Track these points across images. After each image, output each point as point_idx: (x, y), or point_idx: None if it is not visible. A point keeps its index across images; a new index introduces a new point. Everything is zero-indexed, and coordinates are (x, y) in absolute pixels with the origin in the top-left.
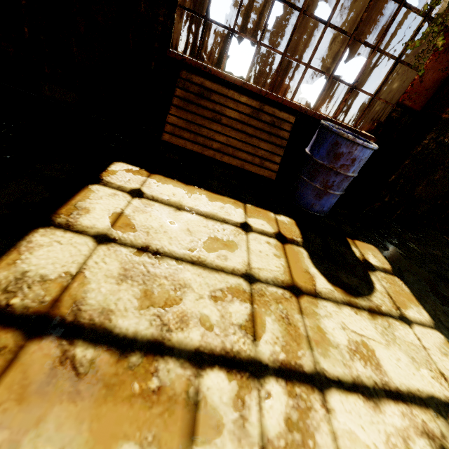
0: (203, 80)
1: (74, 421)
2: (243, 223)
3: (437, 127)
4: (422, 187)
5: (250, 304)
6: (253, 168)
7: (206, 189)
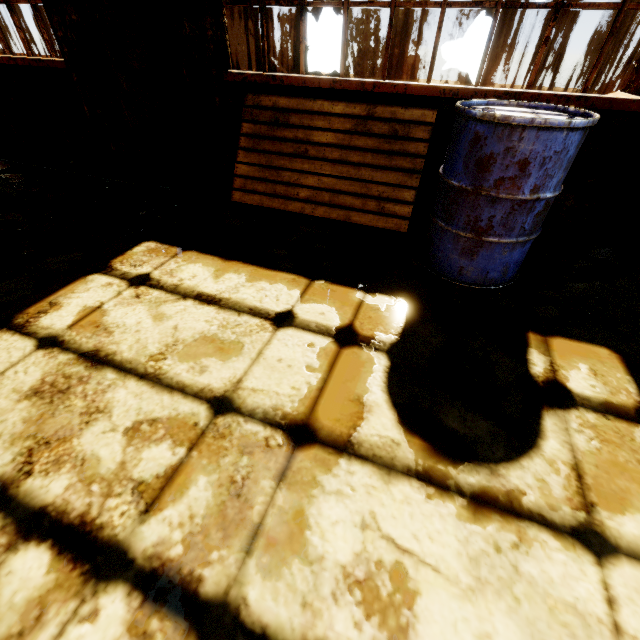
0: (275, 99)
1: None
2: (282, 313)
3: None
4: None
5: (188, 449)
6: (366, 219)
7: (256, 263)
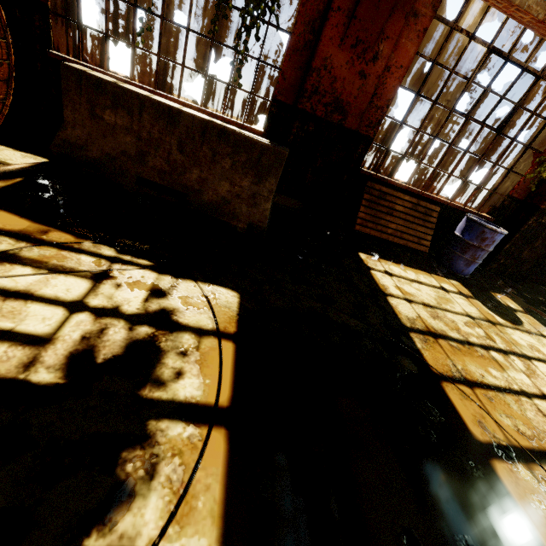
0: (381, 187)
1: (471, 361)
2: (441, 287)
3: (537, 213)
4: (527, 252)
5: (481, 328)
6: (413, 245)
7: (406, 265)
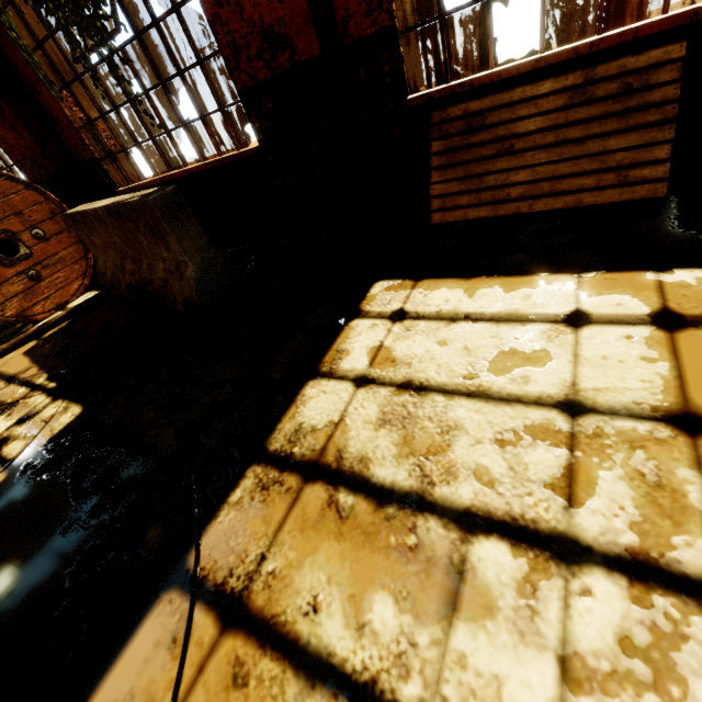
0: (465, 106)
1: (338, 557)
2: (569, 313)
3: None
4: None
5: (568, 450)
6: (604, 196)
7: (501, 274)
